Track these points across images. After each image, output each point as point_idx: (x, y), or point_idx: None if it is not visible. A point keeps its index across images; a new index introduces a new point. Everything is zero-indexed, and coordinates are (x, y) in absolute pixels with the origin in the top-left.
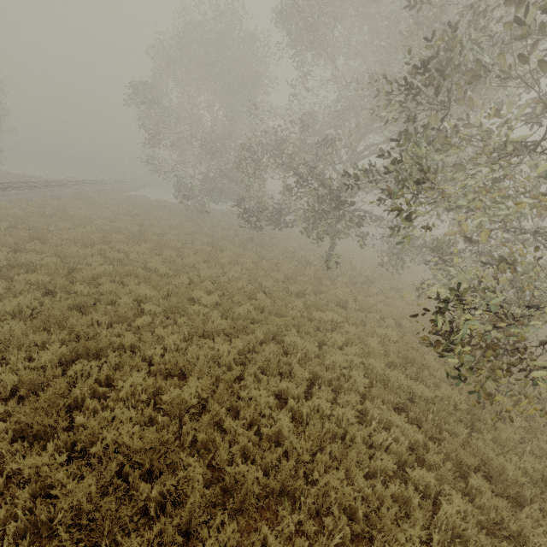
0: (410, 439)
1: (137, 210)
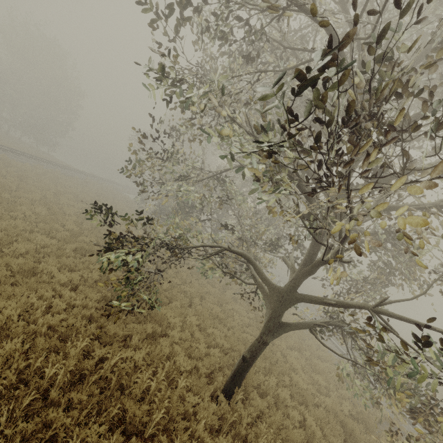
0: (84, 303)
1: (107, 196)
